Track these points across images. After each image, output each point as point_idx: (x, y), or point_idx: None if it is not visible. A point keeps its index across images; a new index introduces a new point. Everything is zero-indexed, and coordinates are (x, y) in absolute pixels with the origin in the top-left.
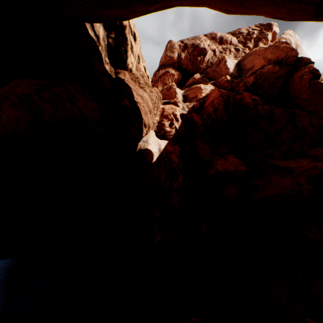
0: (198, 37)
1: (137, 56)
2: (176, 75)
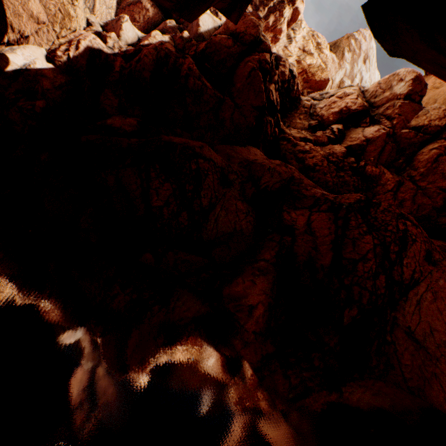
0: None
1: None
2: (152, 12)
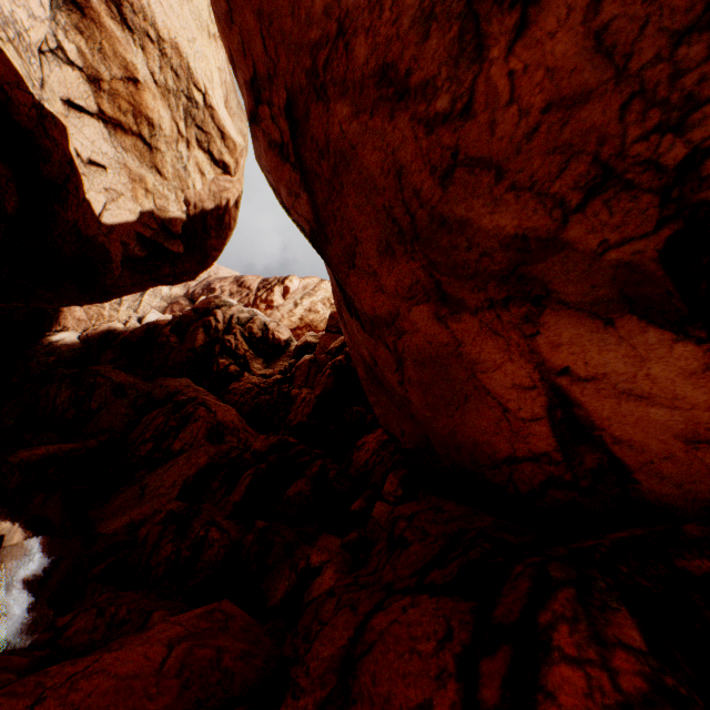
0: (228, 278)
1: None
2: (185, 305)
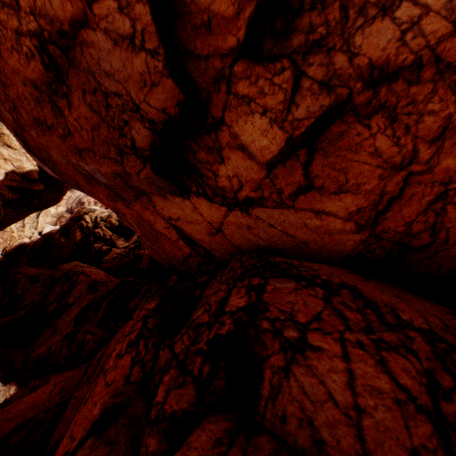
0: None
1: None
2: (68, 217)
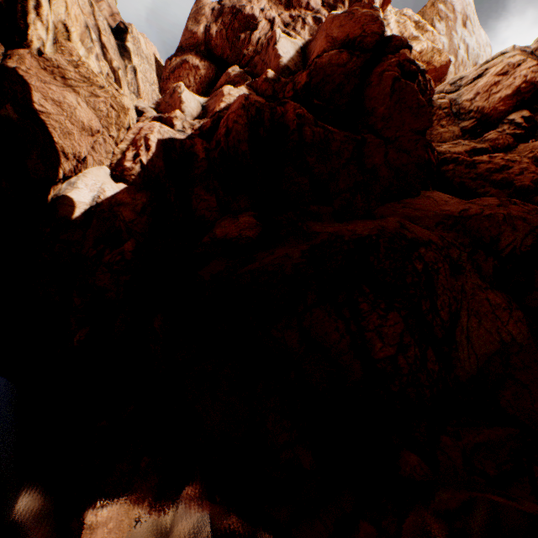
0: None
1: (61, 24)
2: (203, 68)
